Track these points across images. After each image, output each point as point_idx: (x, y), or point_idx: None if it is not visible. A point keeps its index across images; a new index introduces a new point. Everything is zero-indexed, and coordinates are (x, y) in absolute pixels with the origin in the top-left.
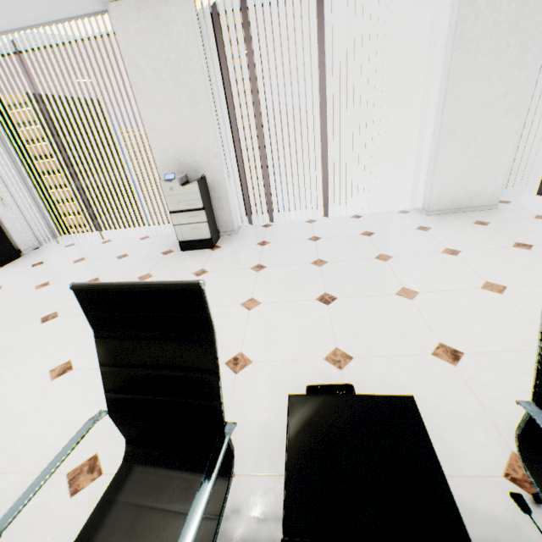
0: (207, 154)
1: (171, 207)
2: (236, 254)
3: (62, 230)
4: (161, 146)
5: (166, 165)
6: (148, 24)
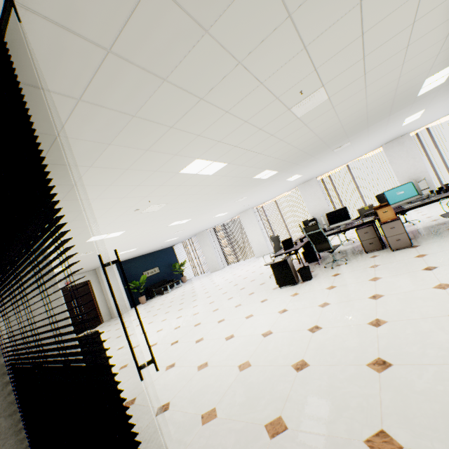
0: (421, 173)
1: None
2: None
3: None
4: (401, 176)
5: (403, 181)
6: (395, 145)
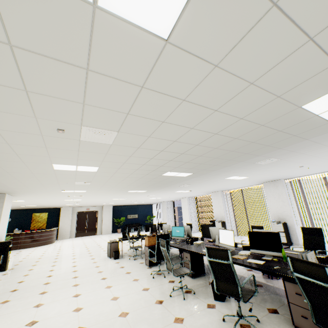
0: (287, 216)
1: (273, 229)
2: (294, 249)
3: (238, 234)
4: (272, 212)
5: (273, 218)
6: (271, 186)
